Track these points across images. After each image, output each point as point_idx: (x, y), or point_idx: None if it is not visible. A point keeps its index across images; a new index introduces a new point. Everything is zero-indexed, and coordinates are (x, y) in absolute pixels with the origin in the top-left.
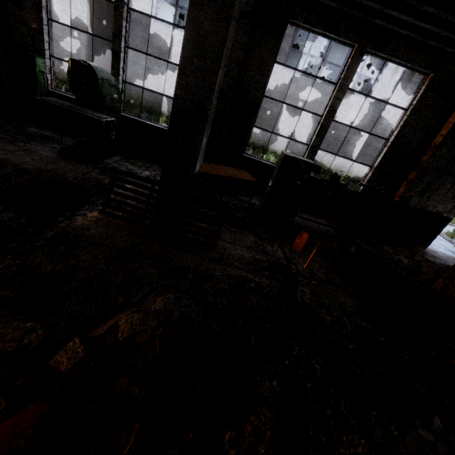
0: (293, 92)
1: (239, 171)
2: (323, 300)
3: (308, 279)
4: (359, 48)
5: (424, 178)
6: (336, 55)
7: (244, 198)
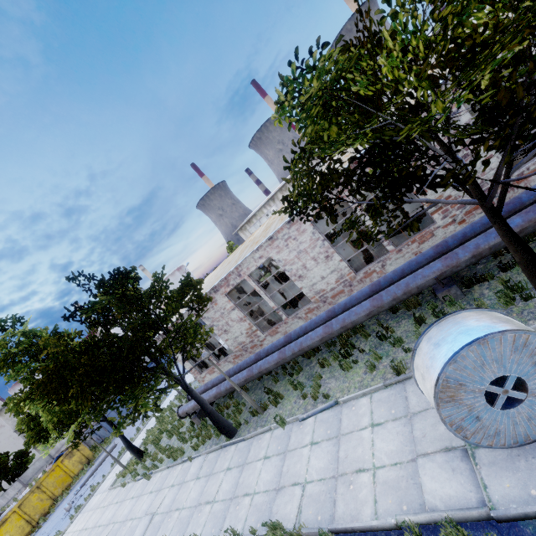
0: None
1: None
2: None
3: None
4: None
5: None
6: None
7: None
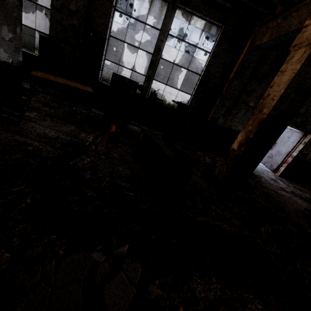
0: (168, 59)
1: (83, 86)
2: (98, 166)
3: (98, 154)
4: (171, 3)
5: (225, 104)
6: (205, 43)
7: (96, 111)
